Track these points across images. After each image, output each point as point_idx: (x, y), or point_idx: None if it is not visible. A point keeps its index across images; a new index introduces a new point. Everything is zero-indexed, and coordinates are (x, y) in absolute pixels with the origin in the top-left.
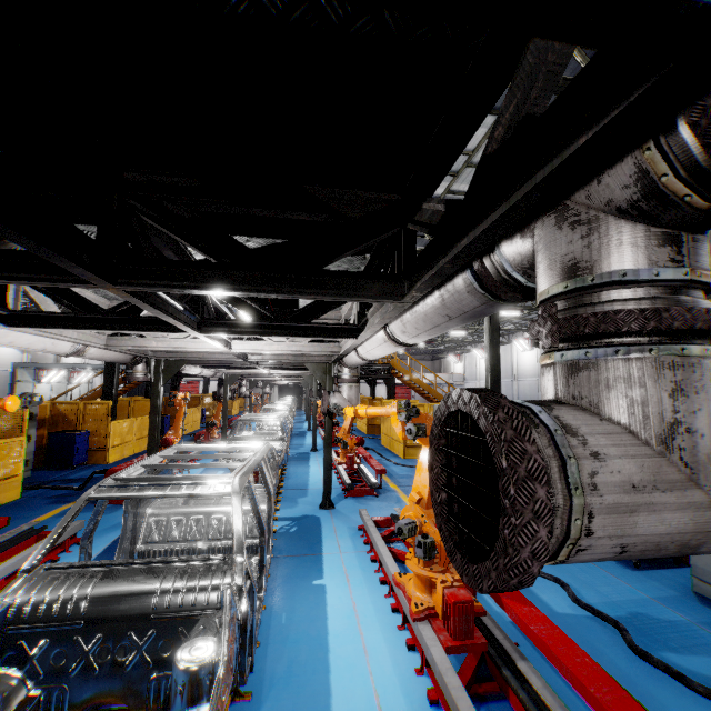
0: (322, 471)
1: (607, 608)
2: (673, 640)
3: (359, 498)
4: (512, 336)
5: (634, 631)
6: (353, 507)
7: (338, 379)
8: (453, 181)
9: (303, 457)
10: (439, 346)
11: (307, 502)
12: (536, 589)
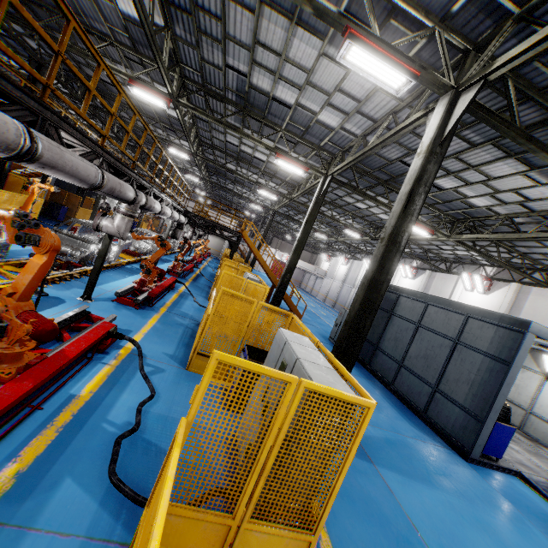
0: (131, 283)
1: (155, 417)
2: (160, 446)
3: (122, 305)
4: (367, 256)
5: (144, 433)
6: (105, 307)
7: (116, 208)
8: (299, 95)
9: (136, 271)
10: (318, 244)
11: (76, 292)
12: (129, 391)
